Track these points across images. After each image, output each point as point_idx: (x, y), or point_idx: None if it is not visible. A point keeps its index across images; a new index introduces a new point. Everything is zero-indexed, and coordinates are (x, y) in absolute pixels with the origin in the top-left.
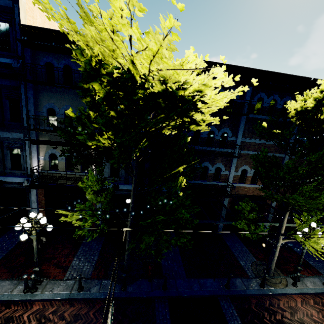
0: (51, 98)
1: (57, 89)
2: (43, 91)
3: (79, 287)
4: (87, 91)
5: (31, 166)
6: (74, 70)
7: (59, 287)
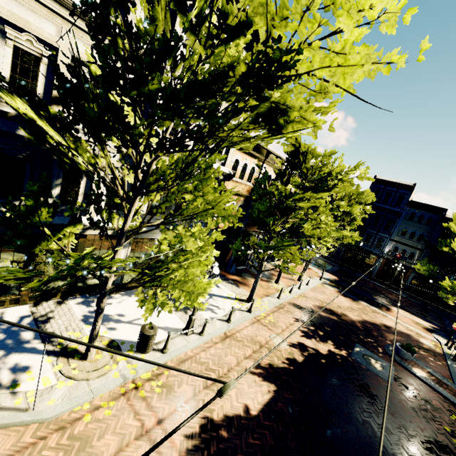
0: (408, 225)
1: (413, 223)
2: (405, 222)
3: (407, 296)
4: (450, 237)
5: (384, 248)
6: (425, 217)
7: (397, 293)
